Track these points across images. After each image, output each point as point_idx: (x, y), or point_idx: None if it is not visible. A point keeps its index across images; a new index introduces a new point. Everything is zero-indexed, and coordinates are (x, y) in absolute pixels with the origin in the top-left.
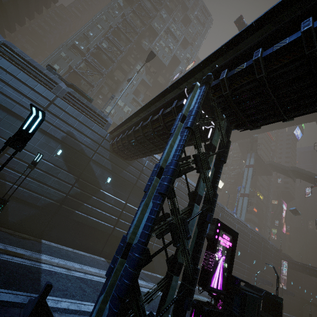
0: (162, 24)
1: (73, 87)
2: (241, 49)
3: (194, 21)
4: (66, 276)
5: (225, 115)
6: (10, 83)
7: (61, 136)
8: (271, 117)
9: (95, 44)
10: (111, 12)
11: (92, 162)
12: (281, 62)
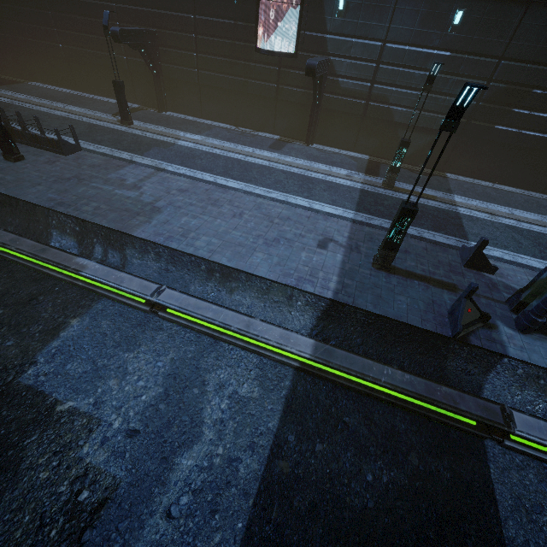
0: None
1: None
2: None
3: None
4: (491, 223)
5: None
6: None
7: None
8: None
9: None
10: None
11: (536, 5)
12: None
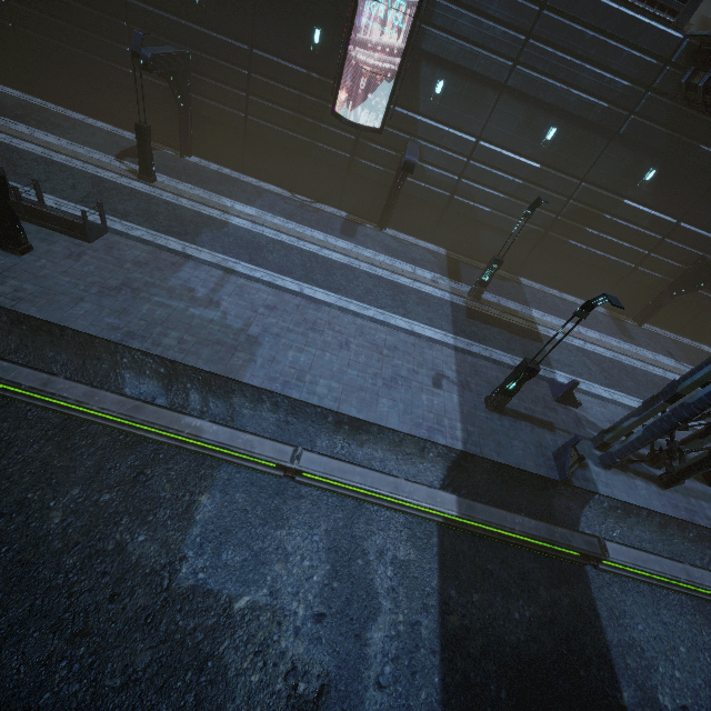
0: None
1: None
2: None
3: None
4: (566, 345)
5: None
6: None
7: (558, 98)
8: None
9: None
10: None
11: (617, 141)
12: None
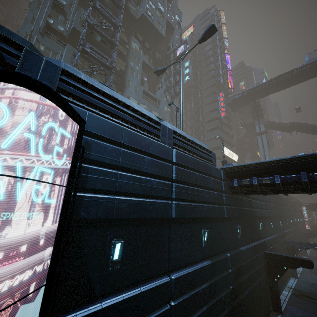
0: None
1: None
2: None
3: None
4: None
5: None
6: (121, 163)
7: (200, 211)
8: None
9: (79, 20)
10: None
11: (225, 221)
12: None
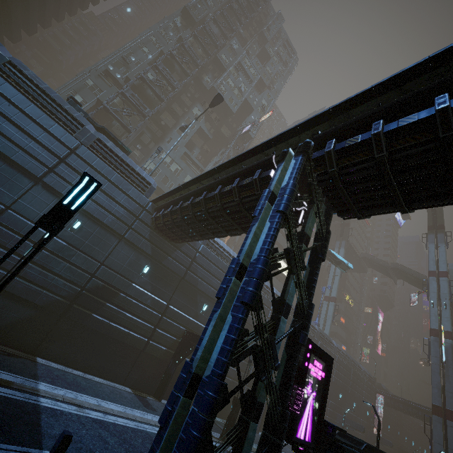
0: (232, 56)
1: (104, 132)
2: (353, 116)
3: (275, 57)
4: (78, 417)
5: (327, 197)
6: (14, 119)
7: None
8: (388, 206)
9: (137, 74)
10: (164, 33)
11: (124, 242)
12: (408, 142)
